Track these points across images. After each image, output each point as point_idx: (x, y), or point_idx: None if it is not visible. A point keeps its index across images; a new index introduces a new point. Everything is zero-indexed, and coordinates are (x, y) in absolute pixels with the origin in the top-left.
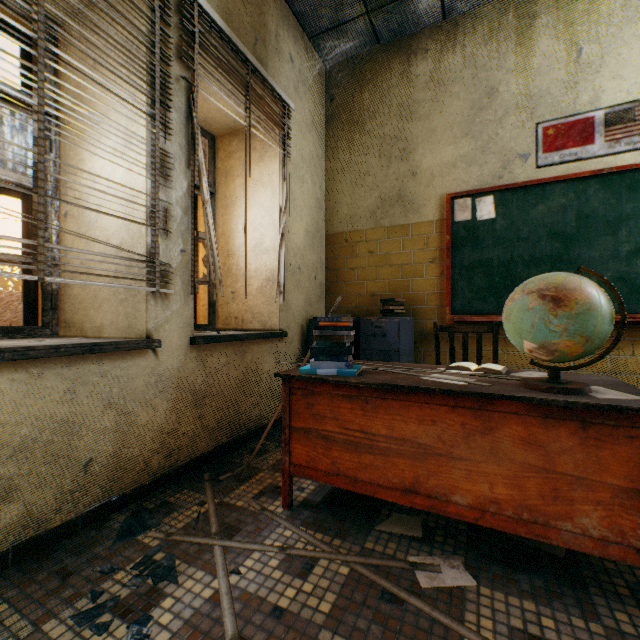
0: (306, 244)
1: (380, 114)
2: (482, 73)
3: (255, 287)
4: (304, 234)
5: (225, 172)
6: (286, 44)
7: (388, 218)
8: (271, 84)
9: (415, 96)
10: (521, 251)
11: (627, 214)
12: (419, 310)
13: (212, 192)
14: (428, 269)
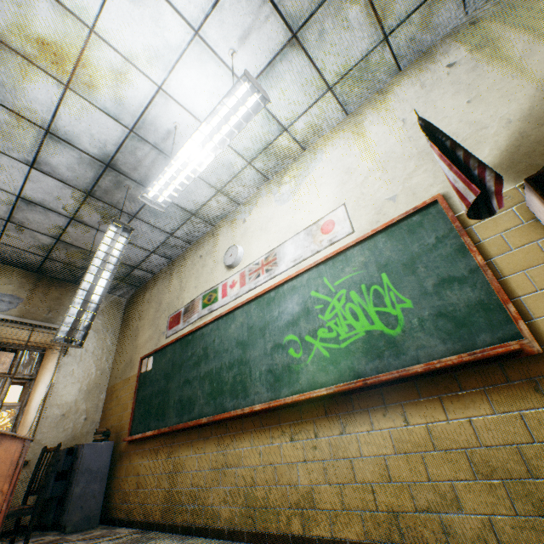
0: (78, 398)
1: (135, 318)
2: (160, 295)
3: (27, 432)
4: (77, 392)
5: (43, 366)
6: None
7: (126, 374)
8: (53, 327)
9: (144, 308)
10: (156, 387)
11: (185, 359)
12: (123, 434)
13: (32, 378)
14: (130, 404)
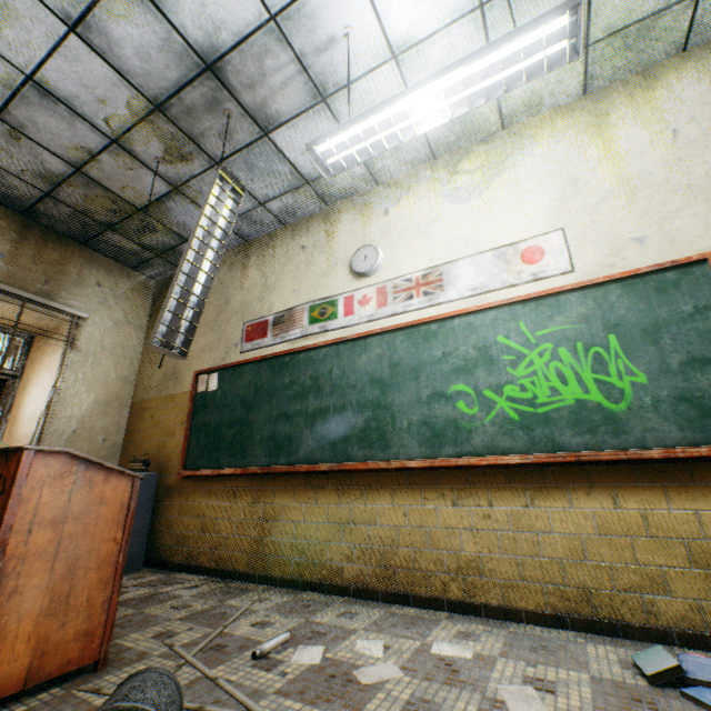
0: (93, 411)
1: None
2: (225, 289)
3: None
4: (91, 404)
5: (33, 360)
6: (94, 277)
7: (166, 389)
8: (54, 306)
9: None
10: (227, 415)
11: (278, 387)
12: (169, 466)
13: (17, 375)
14: (180, 430)
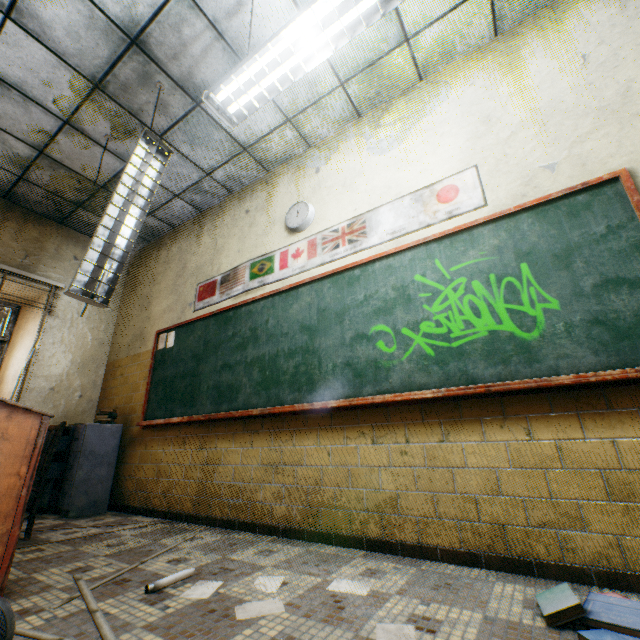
0: (71, 371)
1: (144, 281)
2: (183, 256)
3: None
4: (69, 364)
5: (19, 327)
6: (71, 252)
7: (134, 349)
8: (33, 277)
9: (158, 270)
10: (180, 369)
11: (223, 340)
12: (134, 418)
13: (5, 340)
14: (143, 385)
